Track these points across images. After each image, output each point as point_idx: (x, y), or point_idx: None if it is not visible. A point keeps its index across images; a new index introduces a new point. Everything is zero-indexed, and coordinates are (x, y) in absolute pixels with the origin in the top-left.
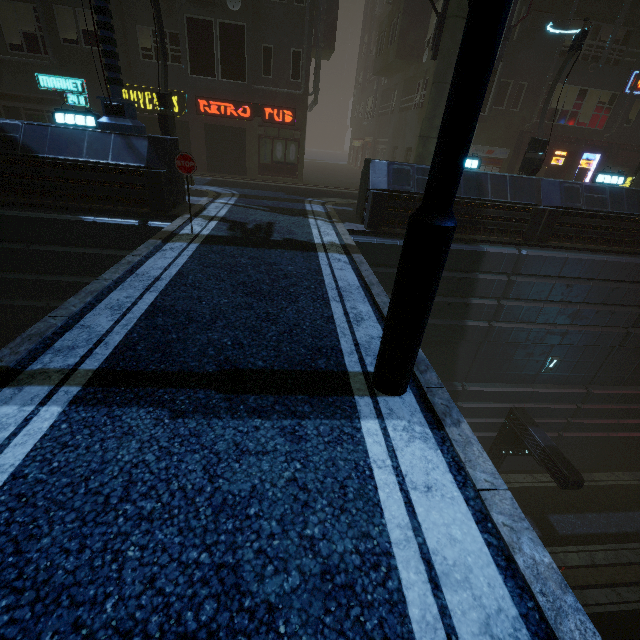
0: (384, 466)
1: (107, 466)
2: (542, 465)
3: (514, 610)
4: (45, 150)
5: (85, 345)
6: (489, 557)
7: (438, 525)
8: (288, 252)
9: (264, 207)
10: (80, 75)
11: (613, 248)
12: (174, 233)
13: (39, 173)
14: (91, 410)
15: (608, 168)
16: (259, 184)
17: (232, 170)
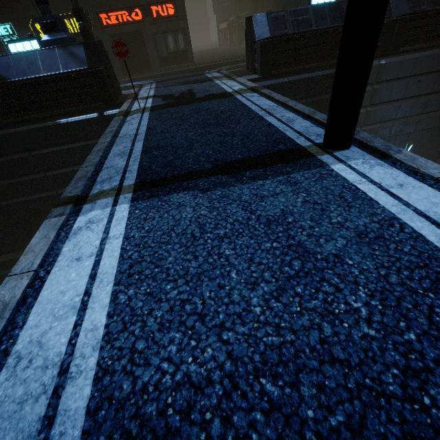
0: (362, 182)
1: (180, 222)
2: None
3: None
4: (14, 75)
5: (117, 175)
6: None
7: (420, 199)
8: (214, 101)
9: (178, 83)
10: (6, 20)
11: None
12: (127, 111)
13: (17, 95)
14: (148, 201)
15: None
16: (165, 73)
17: (141, 69)
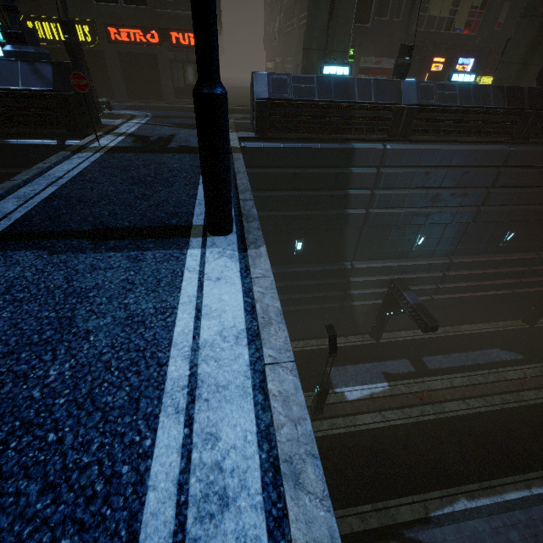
0: (193, 271)
1: None
2: (411, 318)
3: (244, 327)
4: None
5: None
6: (242, 307)
7: (215, 295)
8: (178, 155)
9: (171, 124)
10: None
11: (464, 139)
12: (84, 147)
13: None
14: None
15: (480, 71)
16: (174, 106)
17: (150, 96)
